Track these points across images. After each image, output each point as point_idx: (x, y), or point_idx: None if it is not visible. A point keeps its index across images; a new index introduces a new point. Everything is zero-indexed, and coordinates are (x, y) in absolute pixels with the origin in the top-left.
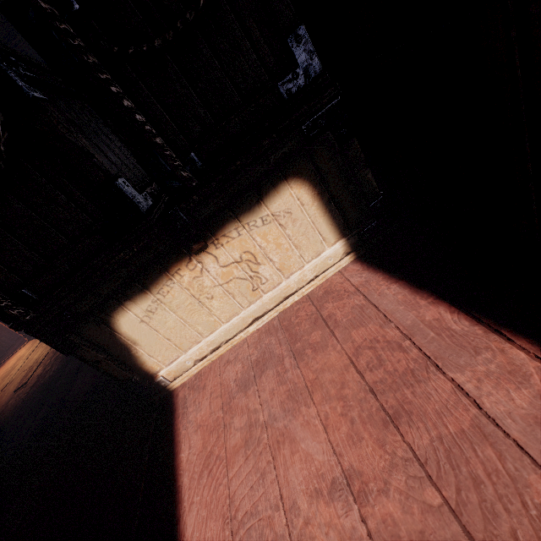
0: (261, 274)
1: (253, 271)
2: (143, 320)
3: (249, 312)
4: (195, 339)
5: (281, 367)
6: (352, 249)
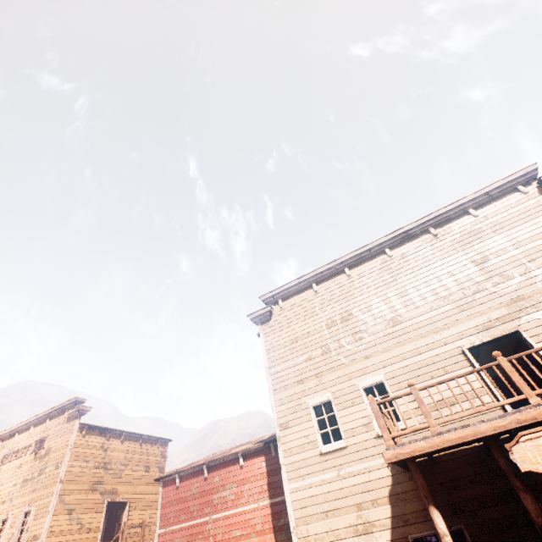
0: None
1: None
2: None
3: None
4: None
5: None
6: None
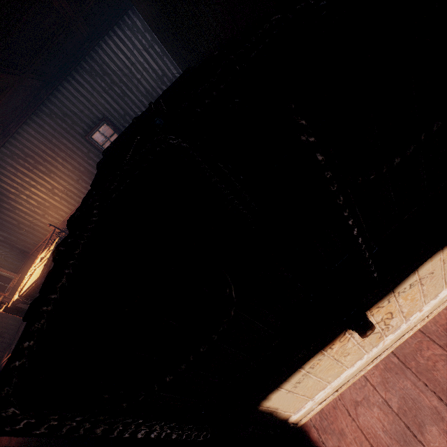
0: (390, 324)
1: (385, 325)
2: (289, 391)
3: (373, 355)
4: (323, 387)
5: (446, 425)
6: None
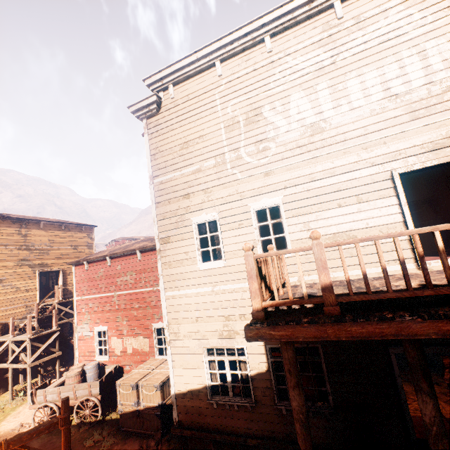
0: None
1: None
2: None
3: None
4: None
5: None
6: (434, 253)
